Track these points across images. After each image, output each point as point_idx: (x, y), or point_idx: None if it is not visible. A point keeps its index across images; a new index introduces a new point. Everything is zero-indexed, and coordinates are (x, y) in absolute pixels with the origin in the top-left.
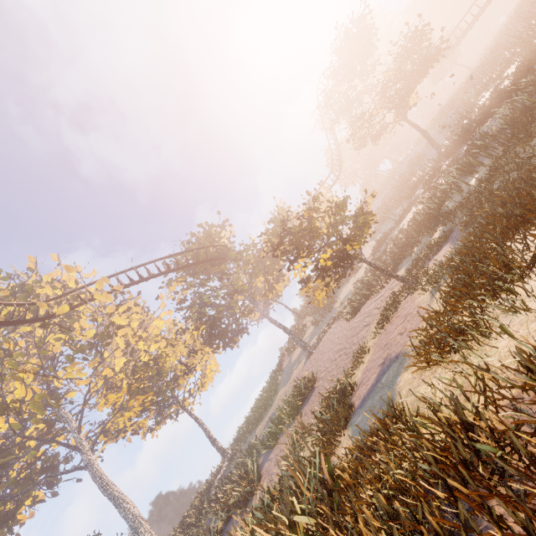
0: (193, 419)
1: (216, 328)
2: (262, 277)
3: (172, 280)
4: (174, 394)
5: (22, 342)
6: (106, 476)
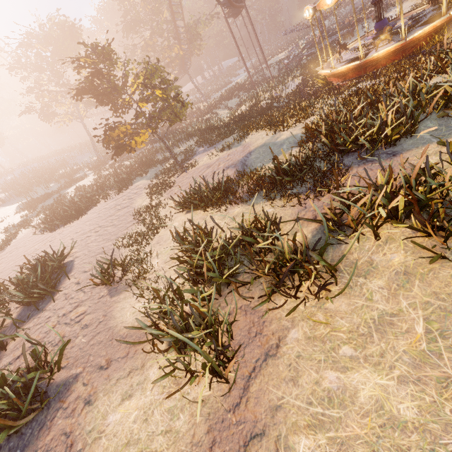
0: None
1: None
2: None
3: None
4: None
5: None
6: None
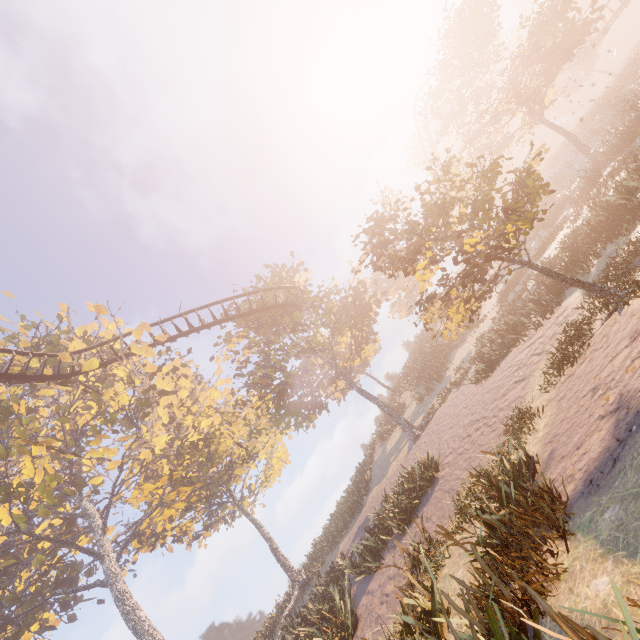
0: (254, 524)
1: (286, 399)
2: (346, 337)
3: (231, 335)
4: (230, 489)
5: (44, 410)
6: (133, 599)
